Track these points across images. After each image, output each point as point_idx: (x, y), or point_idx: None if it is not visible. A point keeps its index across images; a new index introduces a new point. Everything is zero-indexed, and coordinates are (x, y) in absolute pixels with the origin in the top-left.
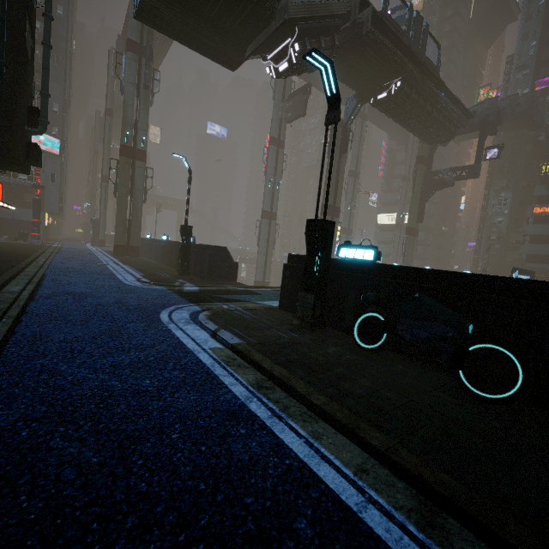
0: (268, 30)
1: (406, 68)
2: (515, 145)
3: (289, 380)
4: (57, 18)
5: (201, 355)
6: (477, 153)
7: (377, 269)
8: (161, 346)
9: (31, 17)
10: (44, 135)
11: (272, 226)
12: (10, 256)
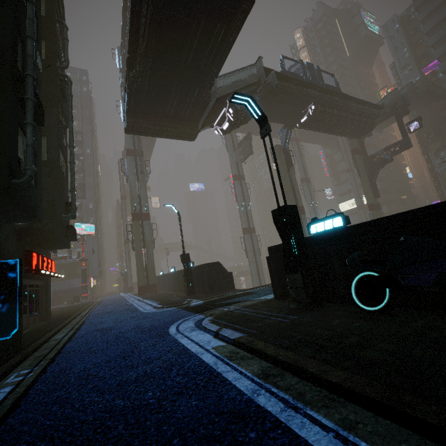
0: (208, 108)
1: (313, 96)
2: (431, 115)
3: (297, 361)
4: (87, 155)
5: (203, 356)
6: (400, 131)
7: (350, 232)
8: (167, 356)
9: (63, 152)
10: (84, 225)
11: (253, 238)
12: (65, 314)
